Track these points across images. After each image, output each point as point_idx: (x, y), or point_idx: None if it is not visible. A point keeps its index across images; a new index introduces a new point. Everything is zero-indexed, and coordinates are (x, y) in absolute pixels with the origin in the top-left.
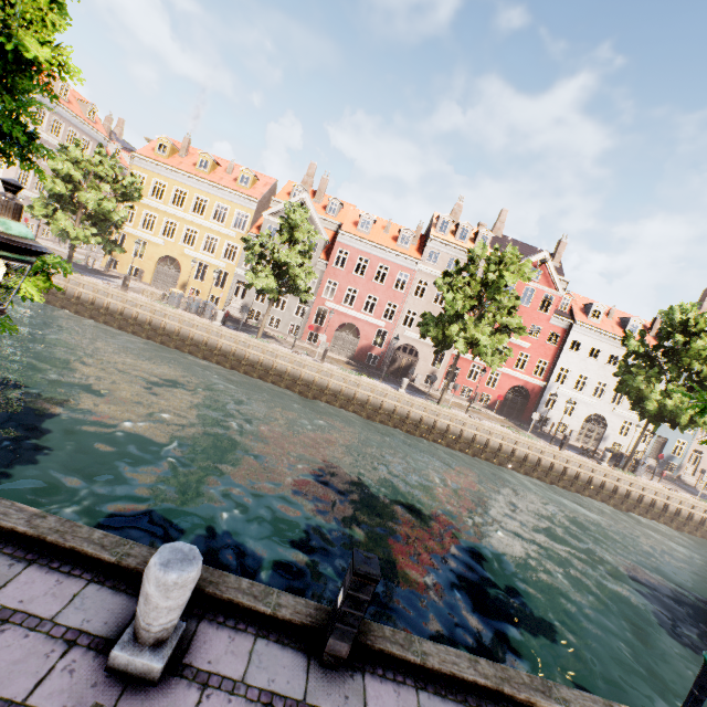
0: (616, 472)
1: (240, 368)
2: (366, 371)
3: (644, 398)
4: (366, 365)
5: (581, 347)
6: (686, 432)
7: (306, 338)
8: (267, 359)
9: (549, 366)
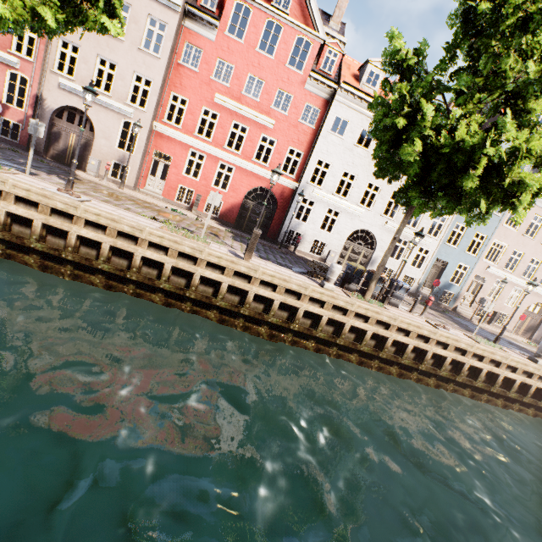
0: (344, 298)
1: None
2: None
3: (402, 143)
4: None
5: (347, 128)
6: (470, 254)
7: None
8: None
9: (304, 159)
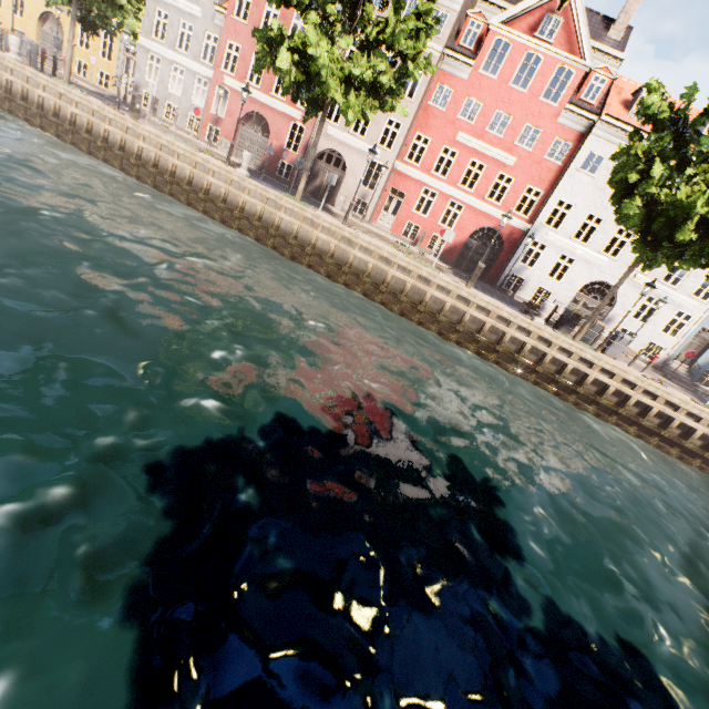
0: (550, 331)
1: (35, 120)
2: (251, 172)
3: (628, 197)
4: (276, 178)
5: (602, 166)
6: None
7: (205, 135)
8: (65, 108)
9: (543, 198)
